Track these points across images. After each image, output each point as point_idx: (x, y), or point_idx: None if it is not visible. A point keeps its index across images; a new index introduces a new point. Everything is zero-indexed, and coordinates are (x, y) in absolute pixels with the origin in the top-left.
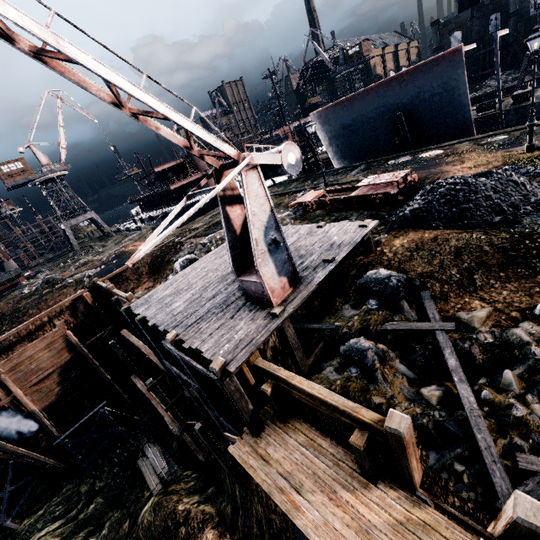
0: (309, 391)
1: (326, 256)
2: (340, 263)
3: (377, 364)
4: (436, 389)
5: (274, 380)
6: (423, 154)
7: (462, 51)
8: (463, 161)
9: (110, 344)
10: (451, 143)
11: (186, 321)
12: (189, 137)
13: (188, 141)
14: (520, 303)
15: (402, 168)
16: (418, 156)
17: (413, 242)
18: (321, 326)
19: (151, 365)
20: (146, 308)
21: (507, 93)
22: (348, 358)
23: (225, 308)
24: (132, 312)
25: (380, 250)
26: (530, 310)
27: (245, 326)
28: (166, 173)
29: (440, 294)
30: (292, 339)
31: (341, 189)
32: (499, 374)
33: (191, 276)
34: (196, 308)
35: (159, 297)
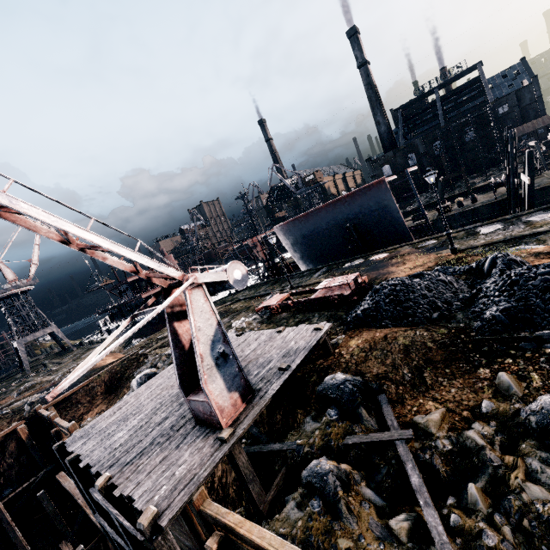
0: (258, 542)
1: (282, 364)
2: (296, 370)
3: (340, 491)
4: (405, 518)
5: (223, 531)
6: (373, 257)
7: (386, 181)
8: (405, 263)
9: (39, 496)
10: (395, 247)
11: (124, 457)
12: (135, 264)
13: (134, 267)
14: (468, 400)
15: (357, 270)
16: (369, 259)
17: (367, 342)
18: (282, 447)
19: (91, 522)
20: (83, 442)
21: (434, 206)
22: (310, 486)
23: (172, 435)
24: (66, 450)
25: (338, 351)
26: (478, 407)
27: (189, 458)
28: (139, 282)
29: (397, 397)
30: (245, 468)
31: (303, 291)
32: (464, 489)
33: (143, 396)
34: (140, 438)
35: (102, 426)
